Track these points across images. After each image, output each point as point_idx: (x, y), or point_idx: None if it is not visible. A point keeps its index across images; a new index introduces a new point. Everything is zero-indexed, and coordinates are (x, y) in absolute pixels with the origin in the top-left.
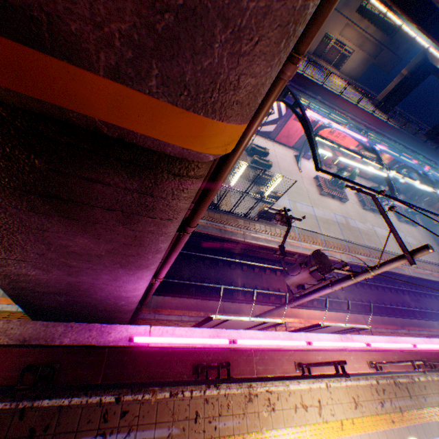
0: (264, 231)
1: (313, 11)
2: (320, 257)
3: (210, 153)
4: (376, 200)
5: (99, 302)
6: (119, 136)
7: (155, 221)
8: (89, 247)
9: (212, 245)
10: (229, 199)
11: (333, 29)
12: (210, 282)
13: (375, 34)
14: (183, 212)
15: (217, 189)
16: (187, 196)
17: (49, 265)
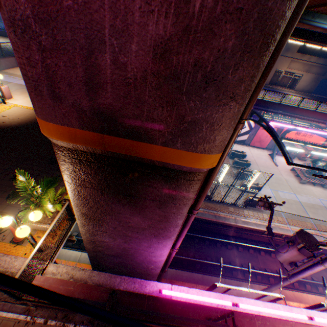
0: (252, 216)
1: (243, 108)
2: (304, 235)
3: (204, 168)
4: None
5: (137, 264)
6: (162, 165)
7: (176, 205)
8: (139, 223)
9: (209, 228)
10: (219, 192)
11: (280, 66)
12: (211, 260)
13: (318, 61)
14: (191, 200)
15: (209, 185)
16: (193, 190)
17: (116, 235)
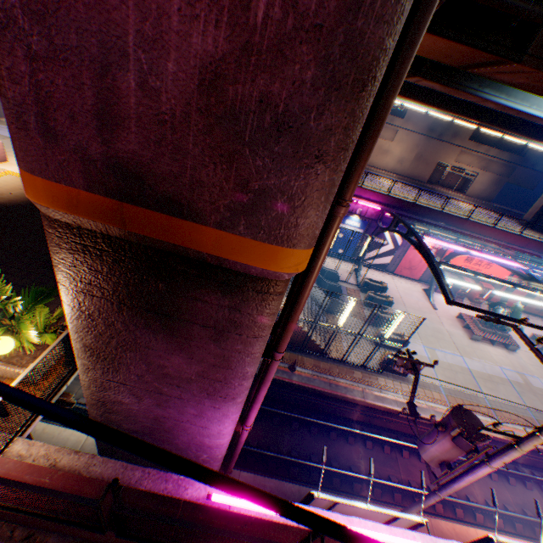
0: (391, 388)
1: (340, 179)
2: (461, 413)
3: (284, 272)
4: (519, 331)
5: (179, 452)
6: (218, 263)
7: (242, 338)
8: (182, 369)
9: (320, 406)
10: (340, 344)
11: (445, 158)
12: (319, 461)
13: (499, 155)
14: (267, 329)
15: (299, 309)
16: (270, 312)
17: (143, 391)
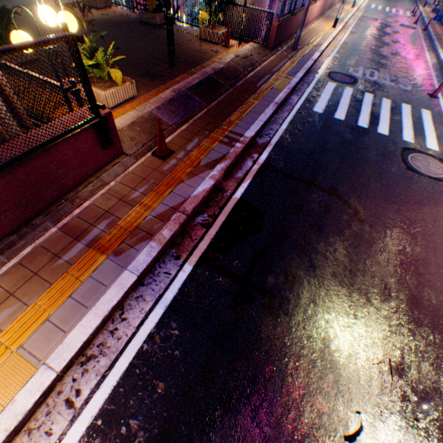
0: None
1: None
2: None
3: None
4: None
5: None
6: None
7: None
8: None
9: None
10: None
11: None
12: None
13: None
14: None
15: None
16: None
17: None
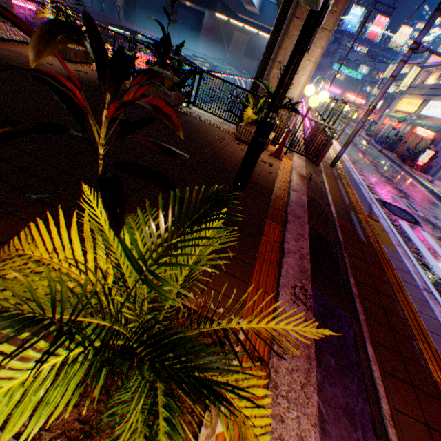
0: None
1: None
2: None
3: None
4: None
5: None
6: None
7: None
8: None
9: None
10: None
11: None
12: None
13: None
14: None
15: None
16: None
17: None
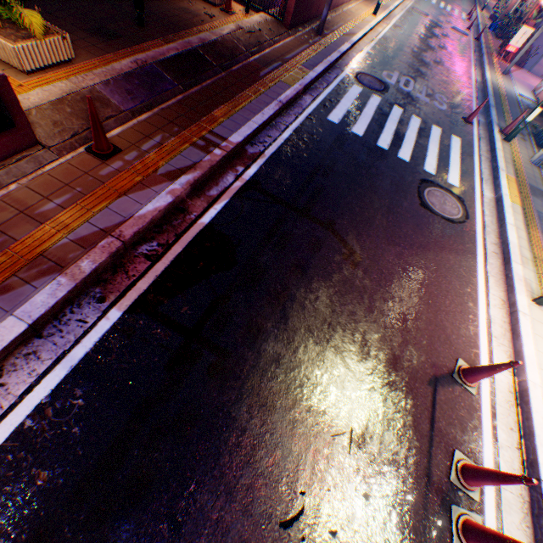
0: None
1: None
2: None
3: None
4: None
5: None
6: None
7: None
8: None
9: None
10: None
11: None
12: None
13: None
14: None
15: None
16: None
17: None
